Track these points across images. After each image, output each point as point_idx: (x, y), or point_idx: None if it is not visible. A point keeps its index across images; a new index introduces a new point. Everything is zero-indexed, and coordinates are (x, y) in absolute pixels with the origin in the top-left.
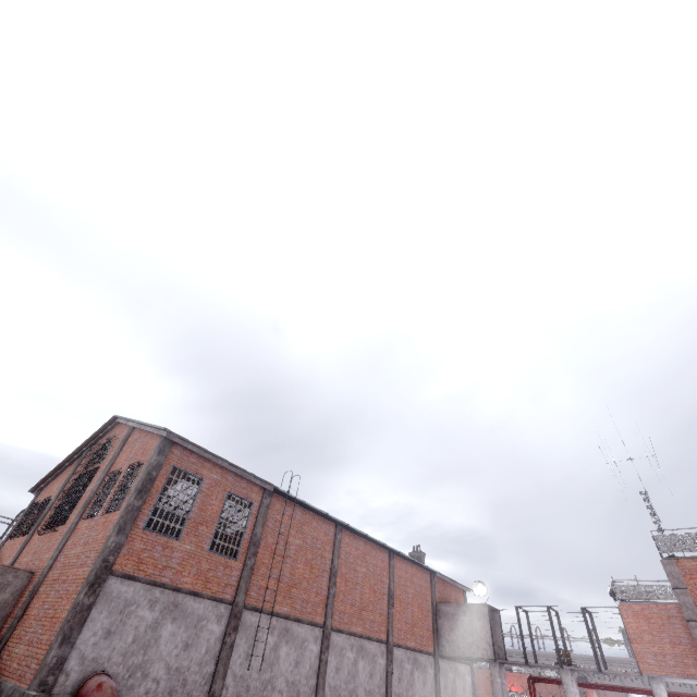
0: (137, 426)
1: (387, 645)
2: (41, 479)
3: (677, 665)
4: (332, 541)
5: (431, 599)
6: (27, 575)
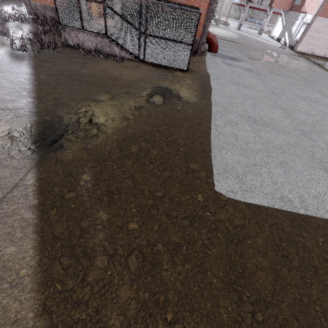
0: None
1: None
2: None
3: (283, 6)
4: None
5: None
6: None
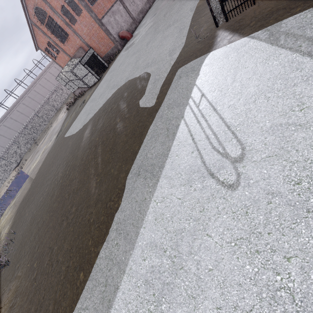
0: None
1: None
2: (34, 45)
3: None
4: None
5: None
6: (81, 48)
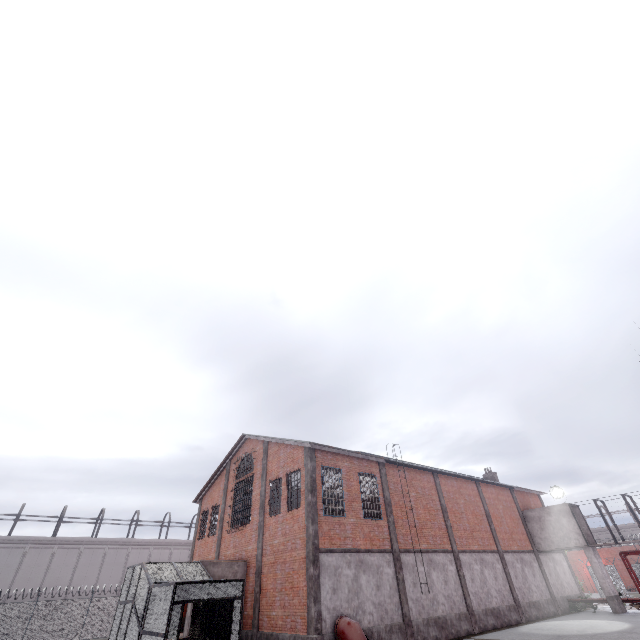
0: (273, 441)
1: (498, 553)
2: (200, 492)
3: None
4: (434, 486)
5: (517, 509)
6: (244, 563)
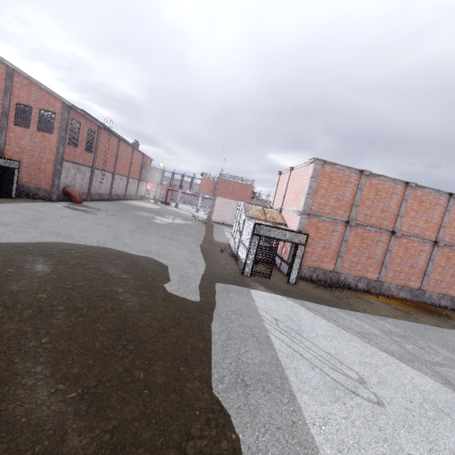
0: (24, 75)
1: (128, 177)
2: None
3: (208, 193)
4: (117, 145)
5: (142, 163)
6: None
